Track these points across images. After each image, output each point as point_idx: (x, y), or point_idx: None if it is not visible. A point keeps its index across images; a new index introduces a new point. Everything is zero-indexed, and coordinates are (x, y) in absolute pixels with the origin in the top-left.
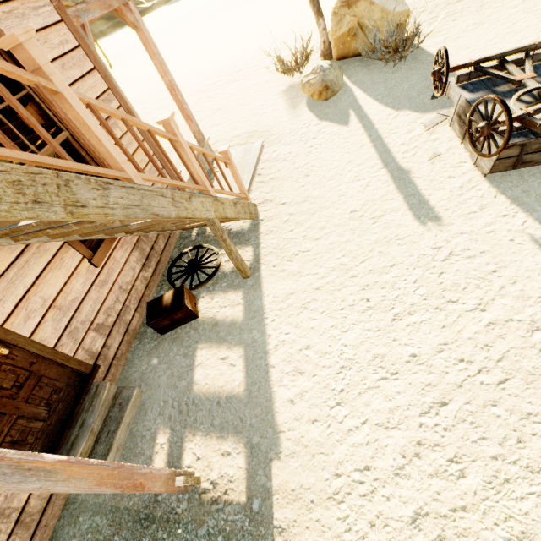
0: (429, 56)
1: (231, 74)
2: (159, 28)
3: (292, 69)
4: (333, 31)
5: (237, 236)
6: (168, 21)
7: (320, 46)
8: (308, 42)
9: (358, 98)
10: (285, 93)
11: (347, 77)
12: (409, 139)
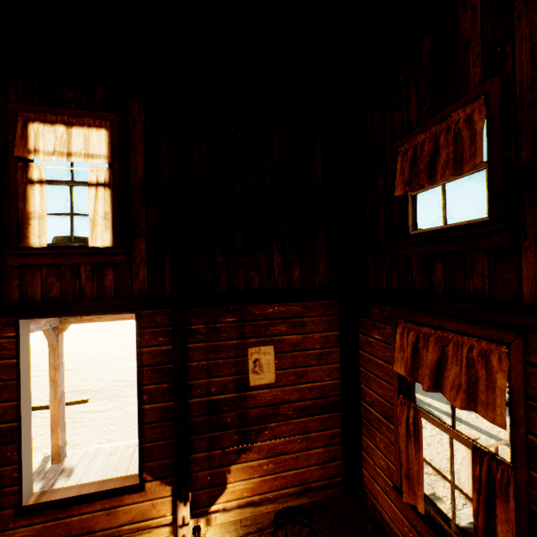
0: None
1: None
2: None
3: None
4: None
5: None
6: None
7: None
8: None
9: (417, 396)
10: None
11: None
12: None
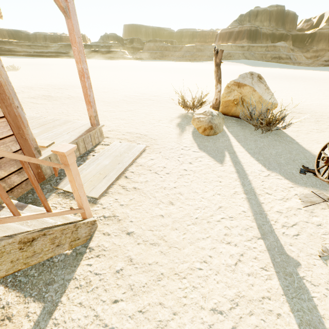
0: (288, 137)
1: (150, 95)
2: (128, 65)
3: (189, 107)
4: (223, 96)
5: (42, 263)
6: (135, 65)
7: (213, 101)
8: (205, 96)
9: (233, 144)
10: (179, 119)
11: (226, 126)
12: (286, 209)
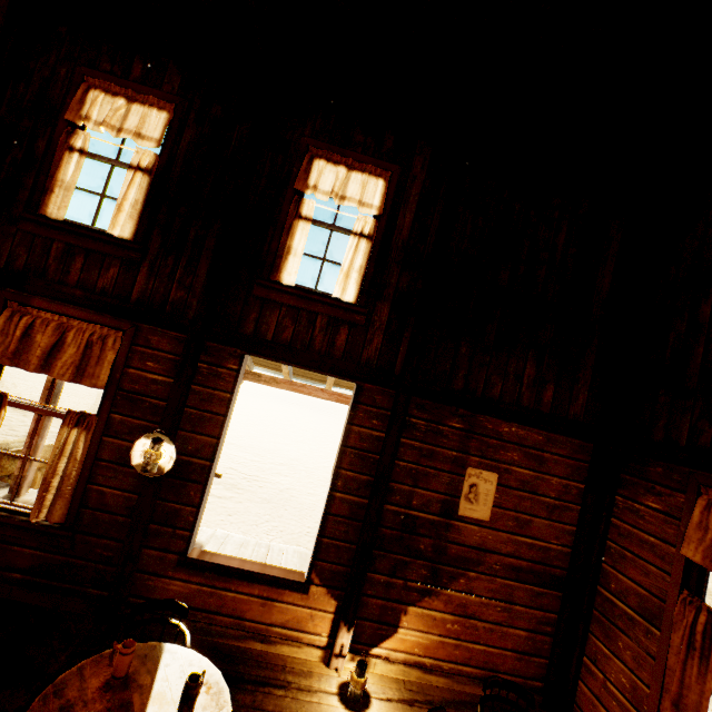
0: None
1: None
2: None
3: None
4: None
5: None
6: None
7: None
8: None
9: None
10: None
11: None
12: None
